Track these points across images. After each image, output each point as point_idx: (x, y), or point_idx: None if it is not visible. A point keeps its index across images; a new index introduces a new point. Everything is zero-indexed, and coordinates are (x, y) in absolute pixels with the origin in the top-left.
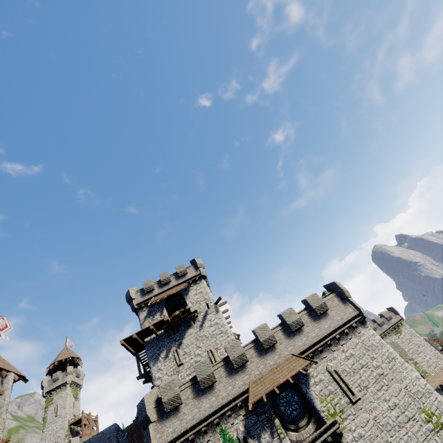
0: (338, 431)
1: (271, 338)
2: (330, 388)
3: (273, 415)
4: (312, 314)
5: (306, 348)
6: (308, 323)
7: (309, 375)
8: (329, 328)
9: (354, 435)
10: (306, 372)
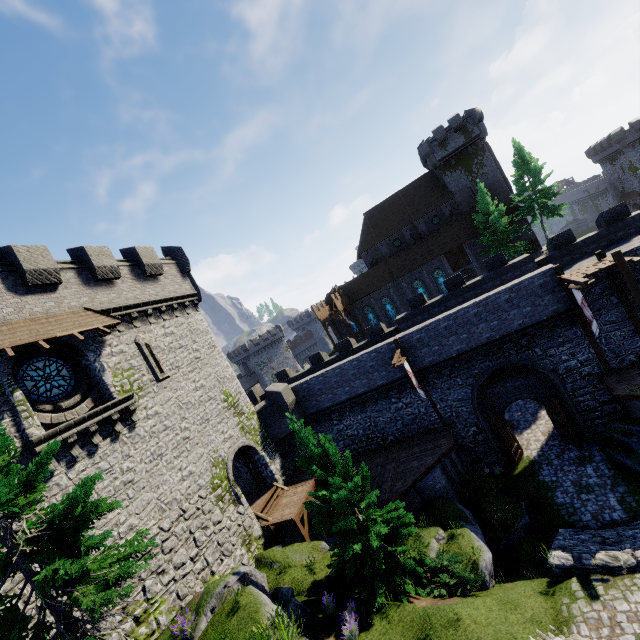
0: (132, 407)
1: (52, 273)
2: (133, 363)
3: (13, 386)
4: (137, 271)
5: (114, 307)
6: (127, 279)
7: (105, 343)
8: (157, 296)
9: (149, 413)
10: (102, 339)
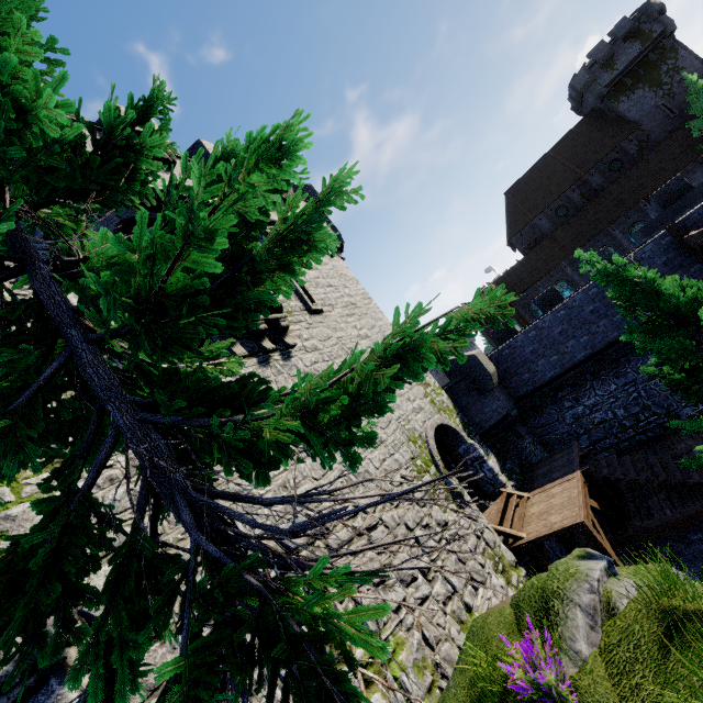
0: (282, 322)
1: None
2: None
3: None
4: None
5: None
6: None
7: None
8: None
9: (306, 345)
10: None
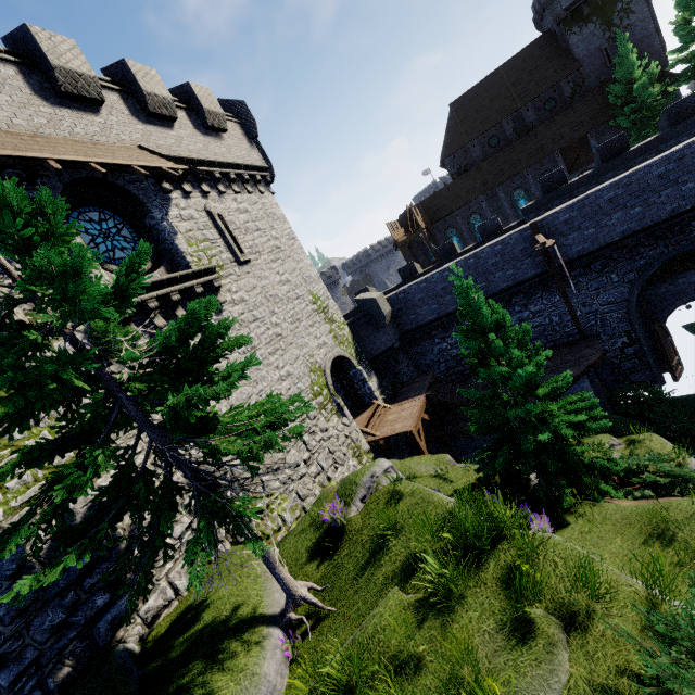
0: (215, 283)
1: (89, 81)
2: (207, 234)
3: (66, 224)
4: (195, 119)
5: (175, 156)
6: (184, 125)
7: (170, 201)
8: (223, 157)
9: (235, 298)
10: (166, 195)
